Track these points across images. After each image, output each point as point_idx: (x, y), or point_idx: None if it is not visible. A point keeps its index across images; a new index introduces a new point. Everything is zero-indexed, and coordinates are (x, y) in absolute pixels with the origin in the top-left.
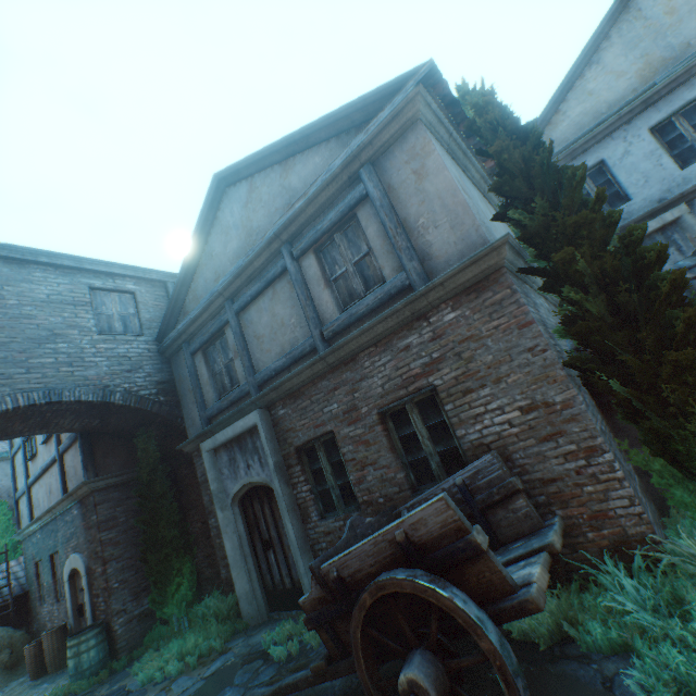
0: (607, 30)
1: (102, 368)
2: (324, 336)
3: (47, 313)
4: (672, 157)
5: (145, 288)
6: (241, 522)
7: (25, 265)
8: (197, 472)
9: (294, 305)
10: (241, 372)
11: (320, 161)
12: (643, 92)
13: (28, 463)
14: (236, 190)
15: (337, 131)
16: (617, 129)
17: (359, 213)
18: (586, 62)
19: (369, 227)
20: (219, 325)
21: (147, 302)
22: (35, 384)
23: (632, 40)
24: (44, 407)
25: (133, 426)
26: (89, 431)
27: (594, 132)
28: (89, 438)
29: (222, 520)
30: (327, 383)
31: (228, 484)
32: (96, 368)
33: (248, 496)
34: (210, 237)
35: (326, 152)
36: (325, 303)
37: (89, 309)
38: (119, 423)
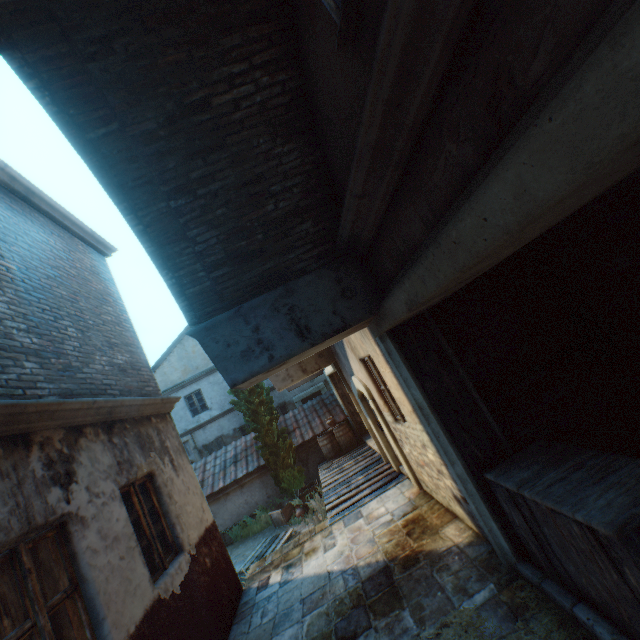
0: (173, 349)
1: None
2: None
3: None
4: (191, 410)
5: None
6: None
7: None
8: None
9: None
10: None
11: None
12: (181, 383)
13: None
14: None
15: None
16: (174, 393)
17: None
18: (165, 359)
19: None
20: None
21: None
22: None
23: (182, 357)
24: None
25: None
26: None
27: (164, 393)
28: None
29: None
30: None
31: None
32: None
33: None
34: None
35: None
36: None
37: None
38: None
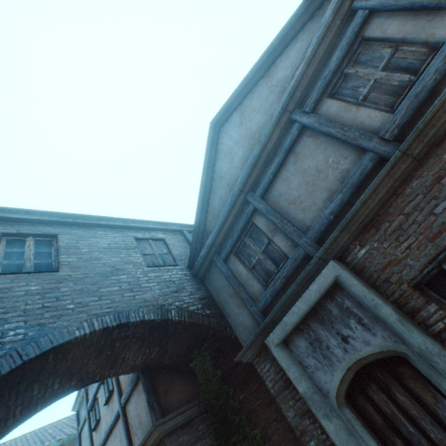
0: None
1: (155, 291)
2: (387, 139)
3: (109, 256)
4: None
5: (170, 236)
6: (364, 431)
7: (91, 228)
8: (265, 382)
9: (324, 148)
10: (285, 244)
11: (300, 44)
12: None
13: (92, 434)
14: (229, 123)
15: (310, 13)
16: None
17: (366, 32)
18: None
19: (386, 29)
20: (245, 219)
21: (174, 244)
22: (106, 309)
23: None
24: (114, 331)
25: (185, 351)
26: (148, 367)
27: None
28: (149, 374)
29: (335, 434)
30: (420, 180)
31: (321, 377)
32: (150, 291)
33: (355, 387)
34: (215, 167)
35: (304, 35)
36: (366, 118)
37: (137, 251)
38: (173, 349)
